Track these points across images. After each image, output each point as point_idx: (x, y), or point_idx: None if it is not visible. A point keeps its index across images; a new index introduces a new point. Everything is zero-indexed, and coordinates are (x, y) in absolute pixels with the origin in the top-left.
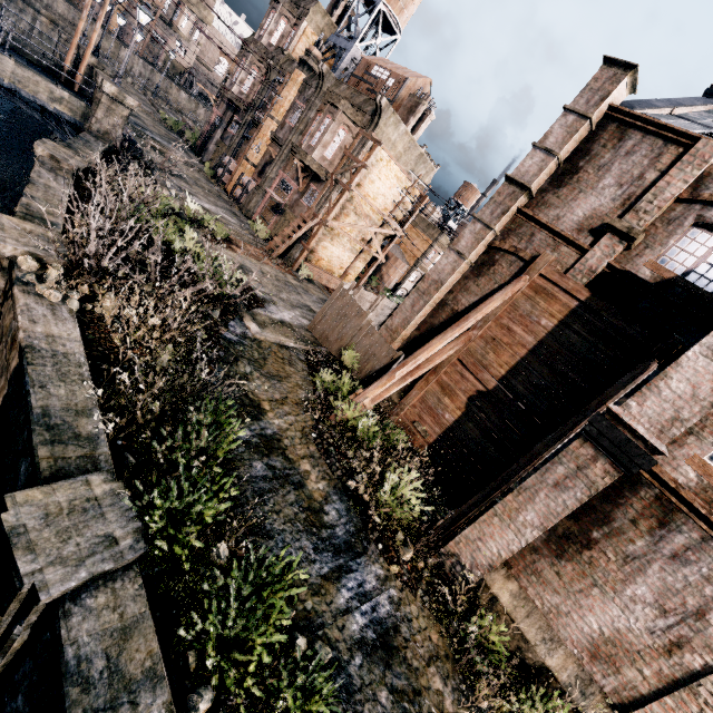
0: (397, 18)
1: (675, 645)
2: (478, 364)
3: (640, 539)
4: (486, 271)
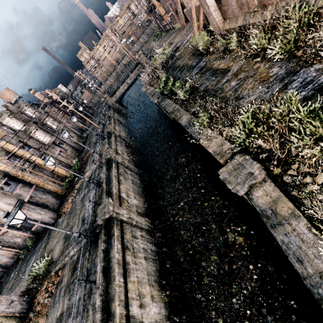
0: None
1: None
2: None
3: None
4: None
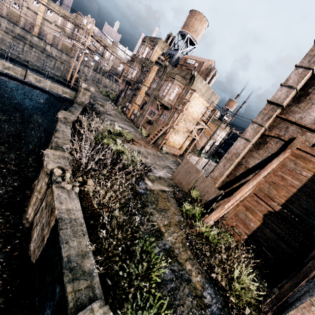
0: (195, 39)
1: None
2: (267, 196)
3: None
4: (262, 147)
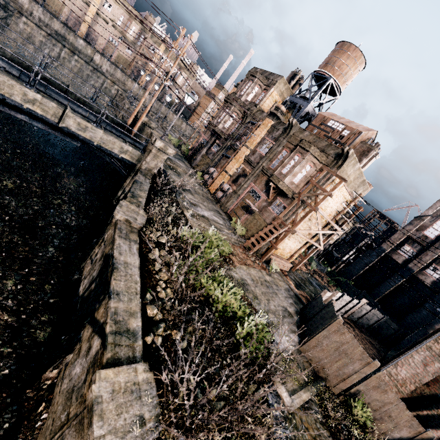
0: (340, 87)
1: None
2: None
3: None
4: None
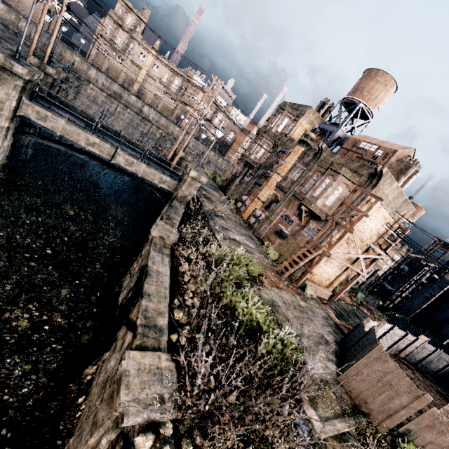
0: (371, 110)
1: None
2: None
3: None
4: None
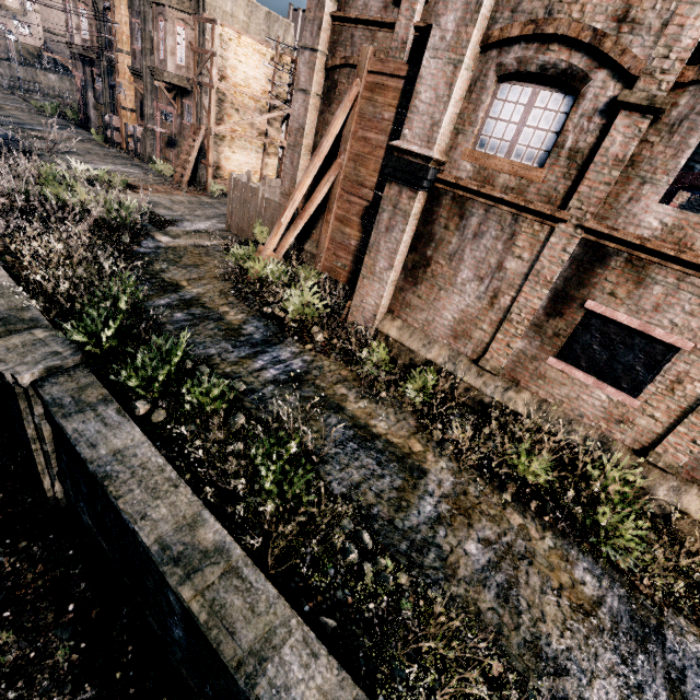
0: None
1: (494, 298)
2: (355, 185)
3: (453, 238)
4: (333, 96)
